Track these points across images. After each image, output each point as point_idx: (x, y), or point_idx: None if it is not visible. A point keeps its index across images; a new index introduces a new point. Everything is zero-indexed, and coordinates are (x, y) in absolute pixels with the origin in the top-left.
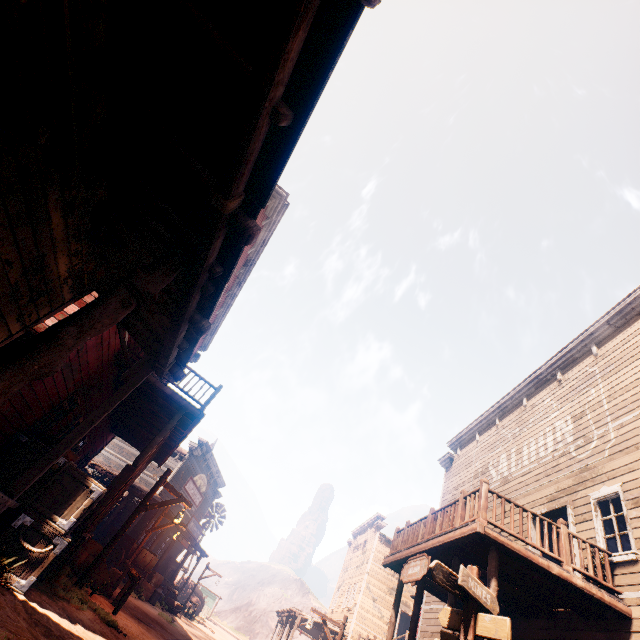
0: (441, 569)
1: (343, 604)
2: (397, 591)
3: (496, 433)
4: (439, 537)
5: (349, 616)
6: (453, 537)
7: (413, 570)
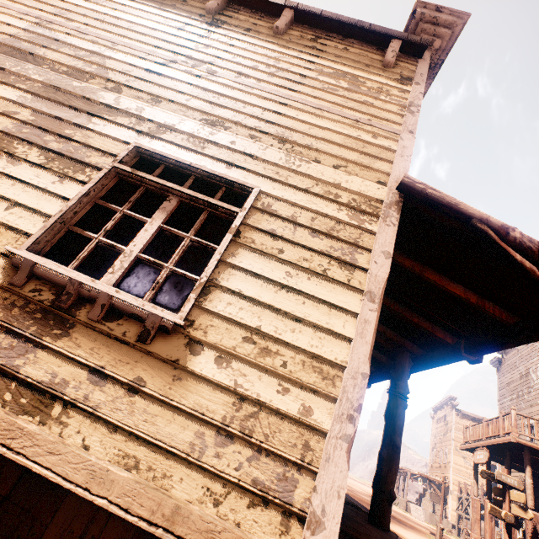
0: (485, 472)
1: (439, 461)
2: (474, 465)
3: (531, 345)
4: (491, 439)
5: (446, 469)
6: (499, 441)
7: (479, 456)
